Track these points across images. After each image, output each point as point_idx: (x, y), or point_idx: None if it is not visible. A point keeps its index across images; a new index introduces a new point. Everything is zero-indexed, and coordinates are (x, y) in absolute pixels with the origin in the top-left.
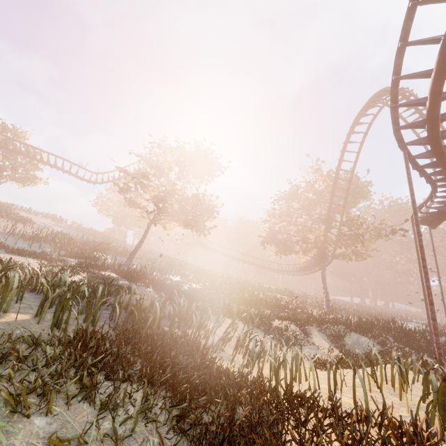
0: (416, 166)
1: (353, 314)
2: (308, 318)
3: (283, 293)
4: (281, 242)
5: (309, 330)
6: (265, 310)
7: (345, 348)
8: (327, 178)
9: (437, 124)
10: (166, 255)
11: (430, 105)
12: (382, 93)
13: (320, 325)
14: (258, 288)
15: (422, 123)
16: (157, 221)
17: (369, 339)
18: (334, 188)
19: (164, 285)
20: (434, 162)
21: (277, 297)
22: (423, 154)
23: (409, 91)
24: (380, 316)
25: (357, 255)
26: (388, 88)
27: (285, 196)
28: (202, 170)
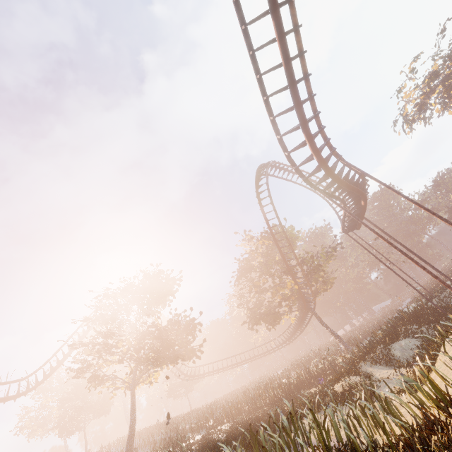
0: (328, 194)
1: (363, 338)
2: (352, 362)
3: (300, 365)
4: (267, 314)
5: (366, 370)
6: (309, 391)
7: (403, 361)
8: (263, 240)
9: (327, 165)
10: (155, 424)
11: (317, 158)
12: (260, 169)
13: (365, 359)
14: (279, 378)
15: (318, 169)
16: (140, 379)
17: (405, 338)
18: (276, 243)
19: (202, 449)
20: (337, 187)
21: (299, 373)
22: (329, 185)
23: (274, 162)
24: (380, 323)
25: (326, 283)
26: (261, 165)
27: (241, 272)
28: (161, 293)
